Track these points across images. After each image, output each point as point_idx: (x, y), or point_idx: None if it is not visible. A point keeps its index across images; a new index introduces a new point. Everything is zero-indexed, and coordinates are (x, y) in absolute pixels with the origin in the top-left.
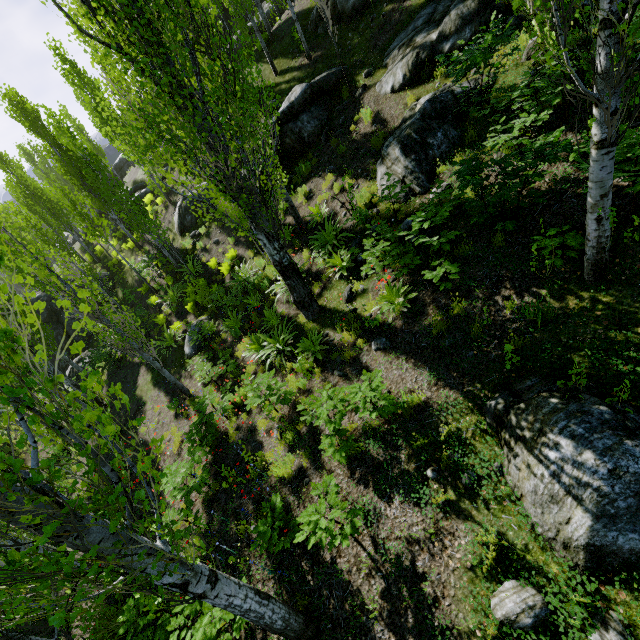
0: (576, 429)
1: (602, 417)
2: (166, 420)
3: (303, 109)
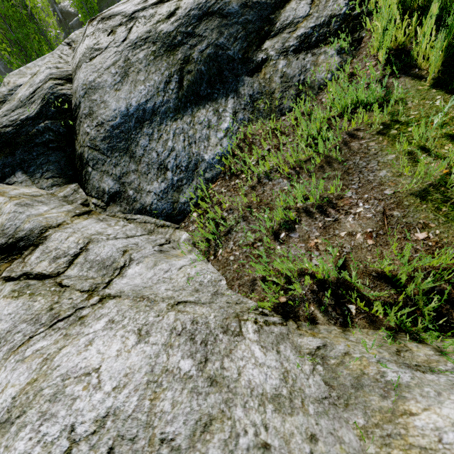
0: None
1: None
2: None
3: (77, 27)
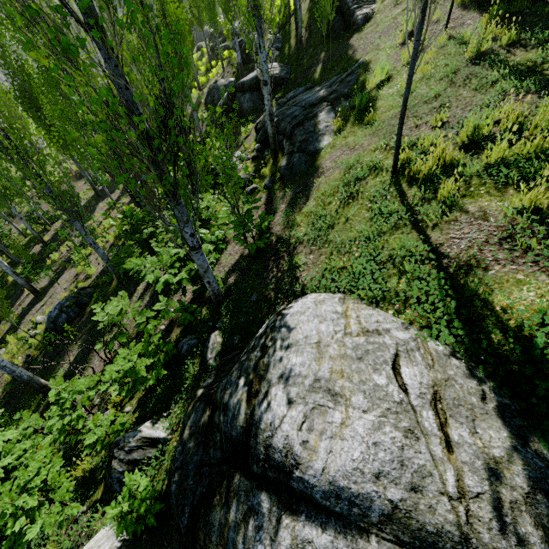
0: (62, 301)
1: (65, 304)
2: (105, 208)
3: (250, 90)
